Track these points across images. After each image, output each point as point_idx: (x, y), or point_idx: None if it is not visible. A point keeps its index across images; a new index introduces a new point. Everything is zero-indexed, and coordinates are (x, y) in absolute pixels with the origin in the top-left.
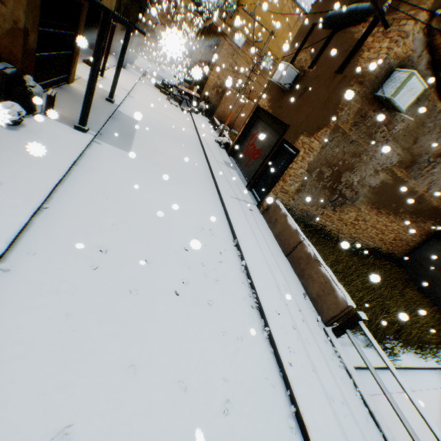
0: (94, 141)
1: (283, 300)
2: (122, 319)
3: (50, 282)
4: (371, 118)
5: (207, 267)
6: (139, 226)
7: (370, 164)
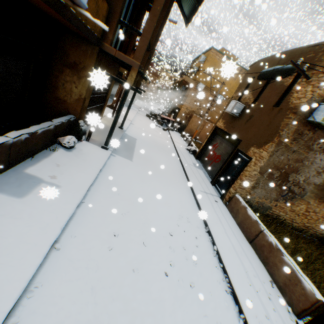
0: (111, 154)
1: (253, 286)
2: (128, 295)
3: (82, 259)
4: (306, 135)
5: (187, 250)
6: (138, 215)
7: (311, 167)
